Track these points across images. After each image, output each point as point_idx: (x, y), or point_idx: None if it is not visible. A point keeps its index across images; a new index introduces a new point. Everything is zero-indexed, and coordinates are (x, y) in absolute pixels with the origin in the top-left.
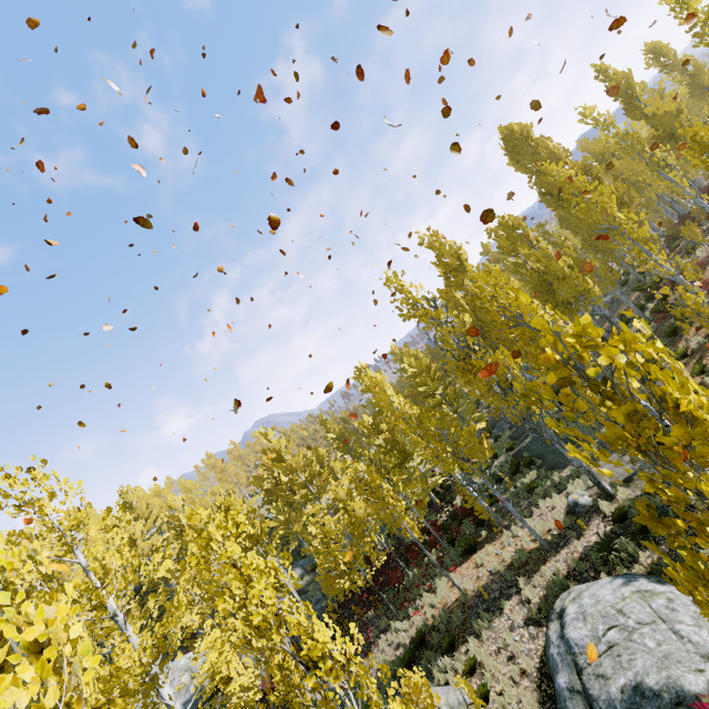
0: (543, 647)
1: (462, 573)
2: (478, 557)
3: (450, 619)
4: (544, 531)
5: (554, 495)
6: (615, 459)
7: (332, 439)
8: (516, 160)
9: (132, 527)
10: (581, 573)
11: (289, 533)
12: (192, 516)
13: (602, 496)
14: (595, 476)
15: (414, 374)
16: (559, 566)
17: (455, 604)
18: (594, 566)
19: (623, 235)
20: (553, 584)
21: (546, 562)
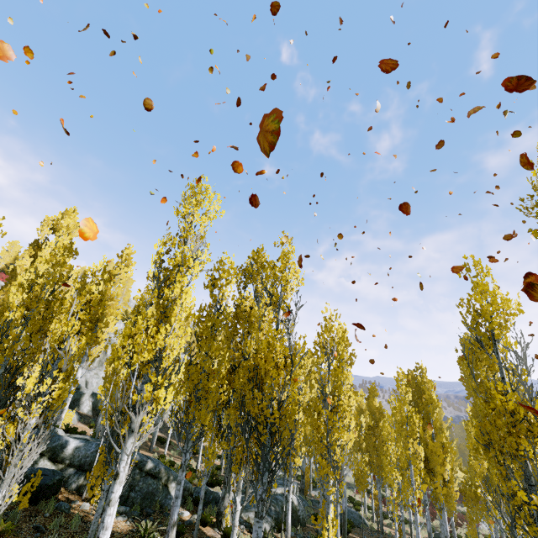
0: None
1: None
2: None
3: None
4: None
5: None
6: None
7: None
8: None
9: None
10: None
11: None
12: None
13: None
14: None
15: None
16: None
17: None
18: None
19: None
20: None
21: None
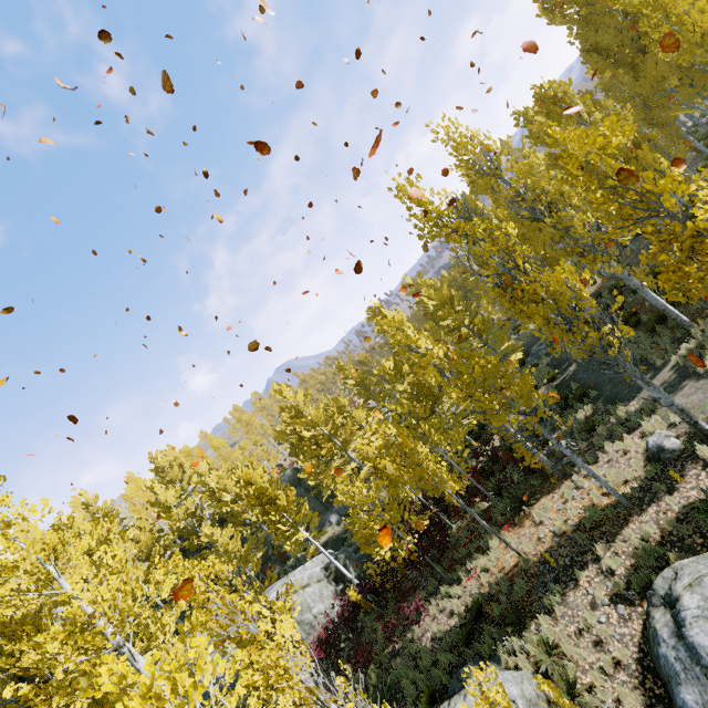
0: (640, 633)
1: (517, 531)
2: (535, 514)
3: (511, 589)
4: (618, 482)
5: (624, 437)
6: (705, 387)
7: (352, 385)
8: (550, 5)
9: (163, 495)
10: (681, 538)
11: (320, 482)
12: (219, 480)
13: (695, 437)
14: (690, 416)
15: (436, 308)
16: (649, 530)
17: (515, 570)
18: (700, 530)
19: (699, 92)
20: (644, 553)
21: (629, 522)
